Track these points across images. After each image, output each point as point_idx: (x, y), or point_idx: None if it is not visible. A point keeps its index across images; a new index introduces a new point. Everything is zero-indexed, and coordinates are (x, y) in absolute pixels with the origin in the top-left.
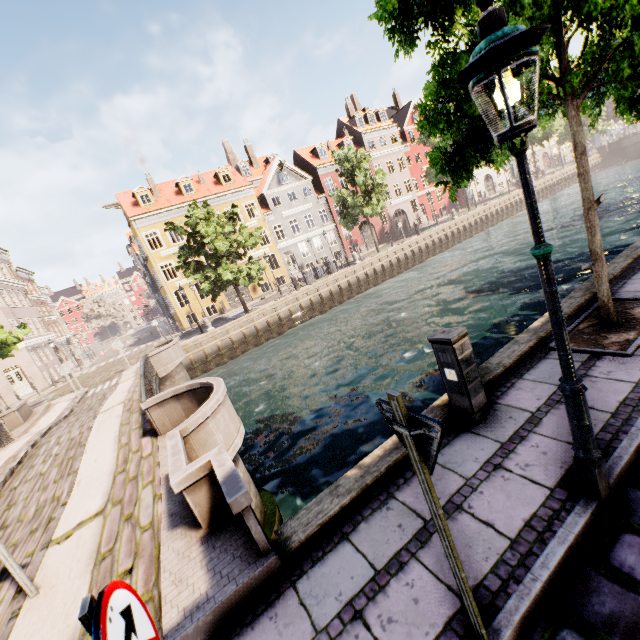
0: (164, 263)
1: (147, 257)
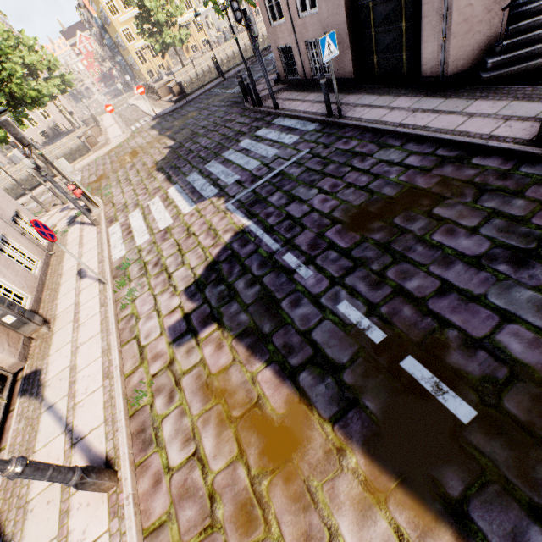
0: (123, 28)
1: (110, 23)
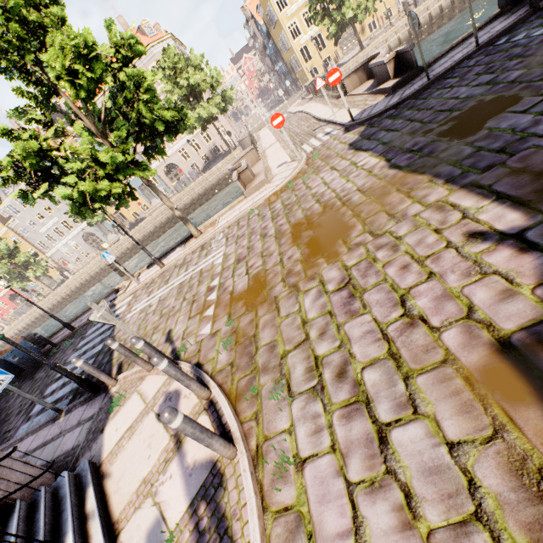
0: (290, 23)
1: (276, 21)
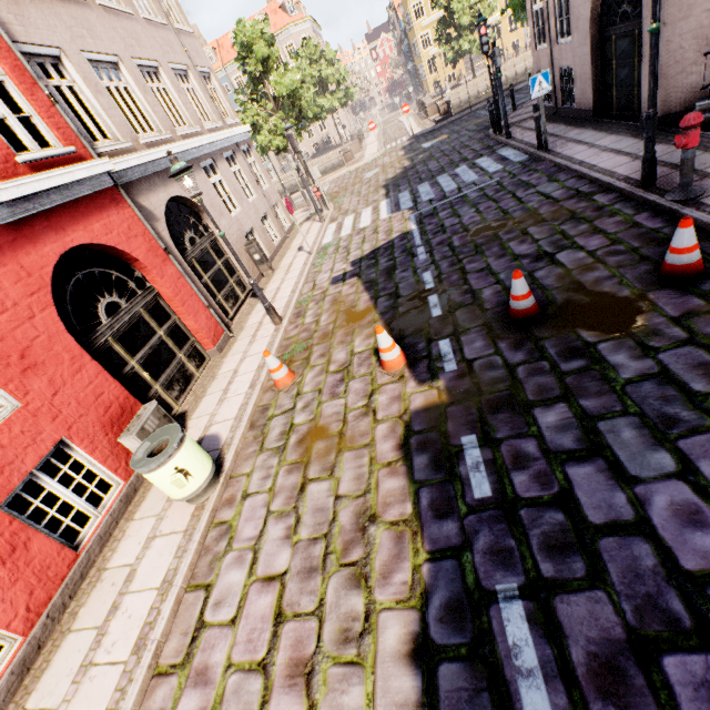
0: (423, 33)
1: (411, 28)
